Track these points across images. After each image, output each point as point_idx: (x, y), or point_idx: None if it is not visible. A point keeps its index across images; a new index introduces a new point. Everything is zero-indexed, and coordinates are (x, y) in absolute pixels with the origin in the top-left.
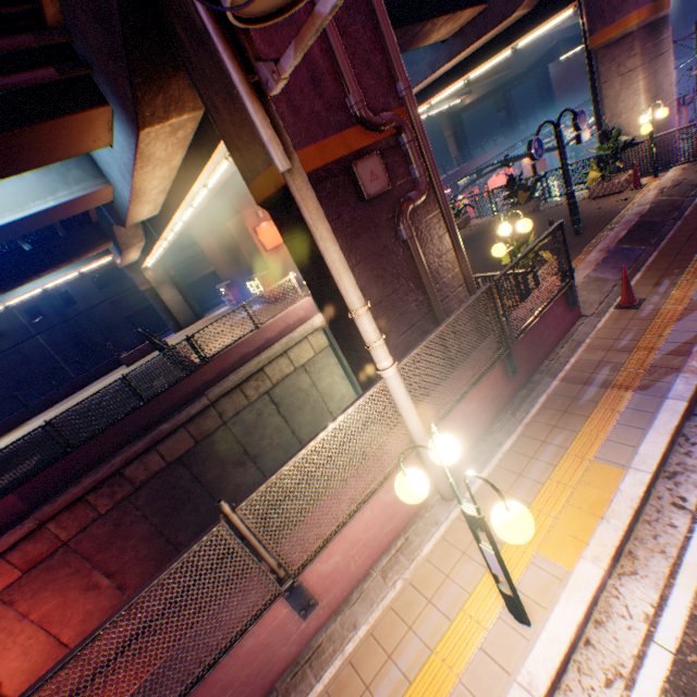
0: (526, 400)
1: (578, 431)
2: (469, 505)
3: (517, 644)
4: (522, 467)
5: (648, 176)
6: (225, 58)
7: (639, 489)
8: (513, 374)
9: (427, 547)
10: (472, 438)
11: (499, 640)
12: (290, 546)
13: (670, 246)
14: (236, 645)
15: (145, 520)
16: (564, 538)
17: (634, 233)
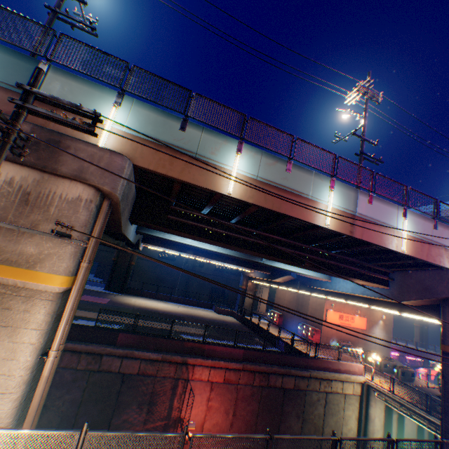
0: None
1: None
2: None
3: None
4: None
5: None
6: None
7: None
8: None
9: None
10: None
11: None
12: None
13: None
14: None
15: (258, 402)
16: None
17: None
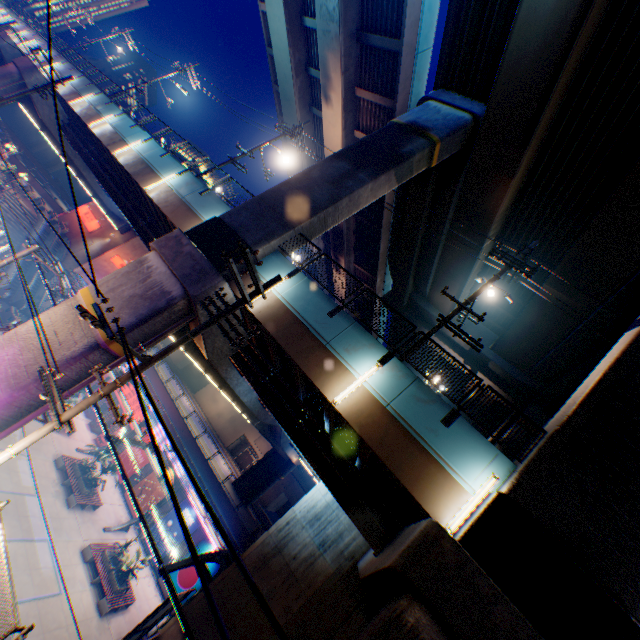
0: None
1: None
2: None
3: None
4: None
5: None
6: None
7: None
8: None
9: None
10: None
11: None
12: None
13: None
14: None
15: None
16: None
17: None
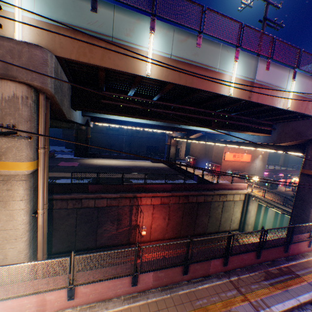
0: None
1: None
2: None
3: None
4: None
5: None
6: None
7: None
8: None
9: None
10: None
11: None
12: None
13: None
14: (301, 241)
15: (182, 211)
16: None
17: None
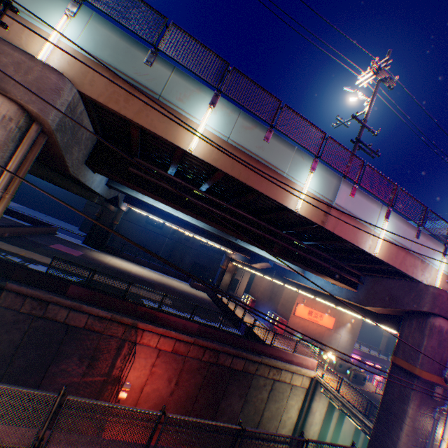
0: None
1: None
2: None
3: None
4: None
5: None
6: None
7: None
8: None
9: None
10: None
11: None
12: None
13: None
14: None
15: (203, 376)
16: None
17: None
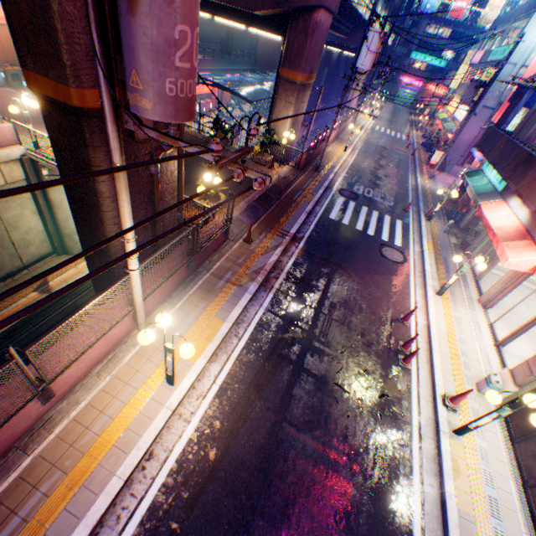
0: (193, 282)
1: (212, 302)
2: (170, 344)
3: (168, 393)
4: (184, 318)
5: (278, 162)
6: (106, 96)
7: (227, 330)
8: (191, 268)
9: (128, 358)
10: (162, 300)
11: (161, 393)
12: (52, 367)
13: (272, 214)
14: None
15: None
16: (196, 350)
17: (262, 199)
